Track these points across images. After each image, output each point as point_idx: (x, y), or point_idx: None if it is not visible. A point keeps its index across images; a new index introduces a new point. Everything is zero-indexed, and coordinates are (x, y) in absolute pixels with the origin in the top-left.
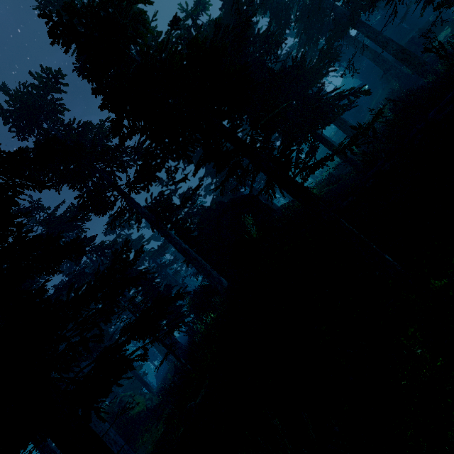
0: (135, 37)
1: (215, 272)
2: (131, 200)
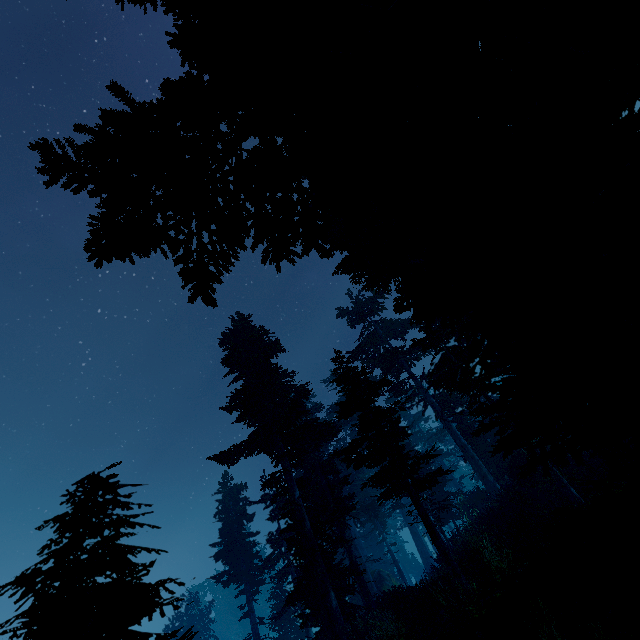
0: (446, 338)
1: (491, 477)
2: (422, 389)
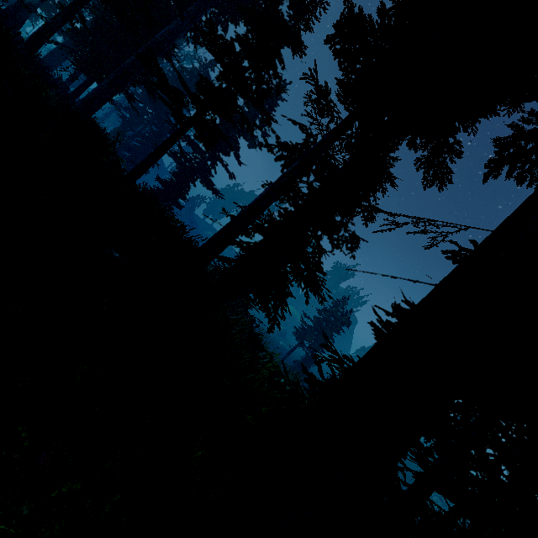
0: None
1: None
2: None
